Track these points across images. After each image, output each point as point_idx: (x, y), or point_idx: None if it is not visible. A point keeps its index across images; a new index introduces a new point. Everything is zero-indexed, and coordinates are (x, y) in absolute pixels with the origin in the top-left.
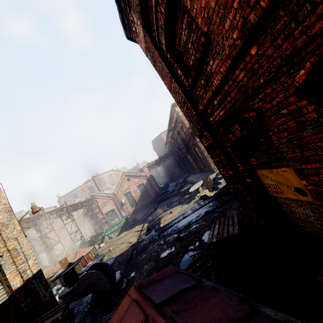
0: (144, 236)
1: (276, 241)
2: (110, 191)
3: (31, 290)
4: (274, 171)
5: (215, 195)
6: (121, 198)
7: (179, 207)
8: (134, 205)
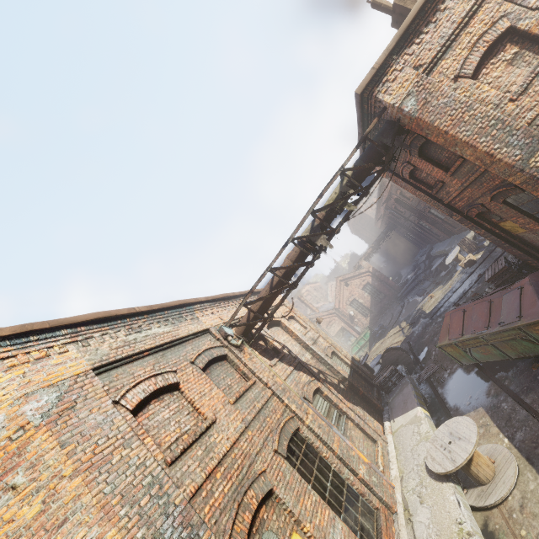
0: (412, 329)
1: (534, 260)
2: (324, 308)
3: (358, 366)
4: (507, 222)
5: (483, 255)
6: (347, 310)
7: (439, 288)
8: (368, 314)
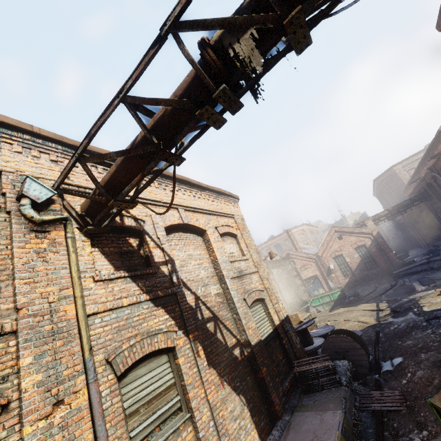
0: (390, 318)
1: None
2: (308, 251)
3: (286, 332)
4: None
5: None
6: (328, 262)
7: None
8: (348, 275)
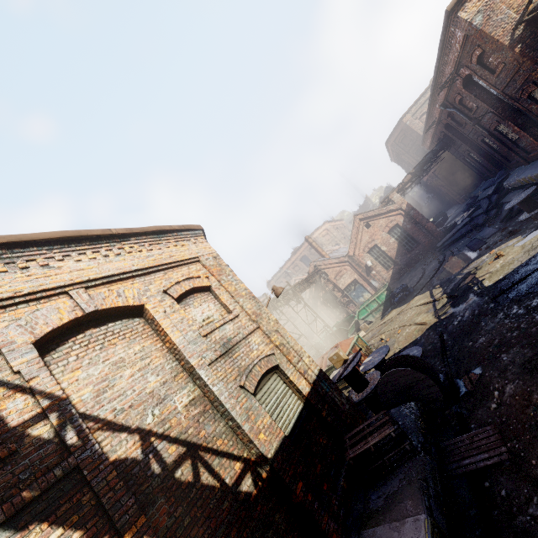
0: (450, 309)
1: None
2: (338, 253)
3: (324, 396)
4: None
5: None
6: (364, 259)
7: (516, 242)
8: (390, 266)
